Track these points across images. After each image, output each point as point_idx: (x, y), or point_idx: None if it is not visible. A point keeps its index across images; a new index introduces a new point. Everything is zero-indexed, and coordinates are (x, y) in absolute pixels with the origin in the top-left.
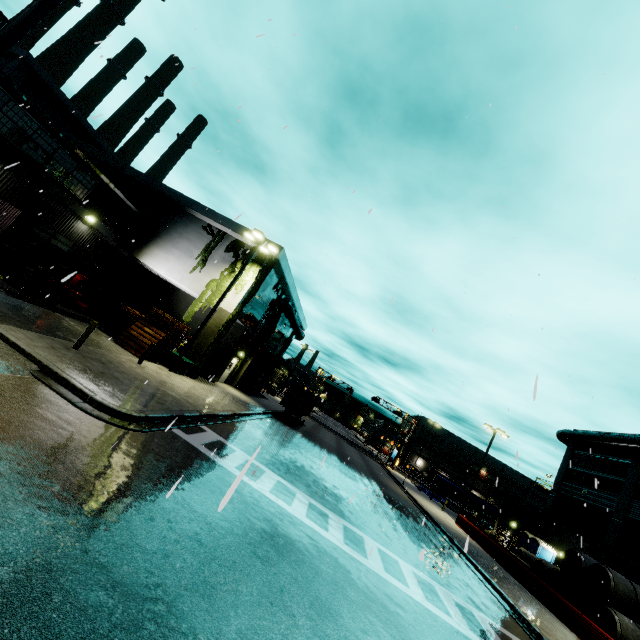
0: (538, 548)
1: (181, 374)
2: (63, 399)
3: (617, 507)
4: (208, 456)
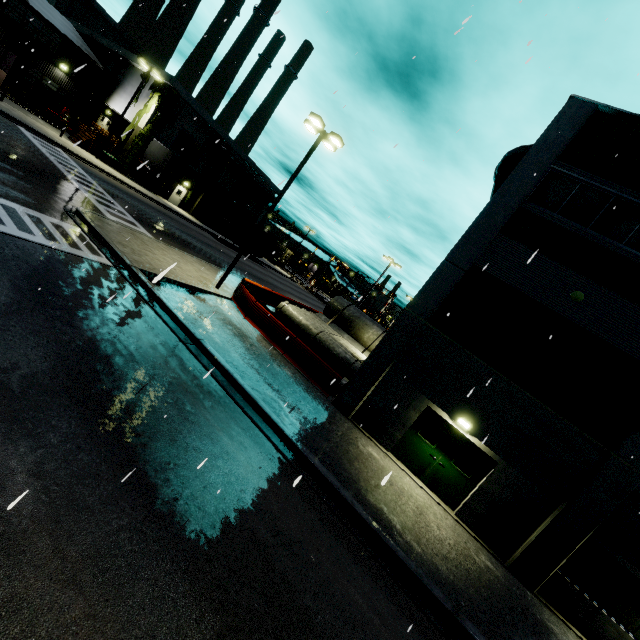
0: None
1: (109, 166)
2: None
3: None
4: (23, 132)
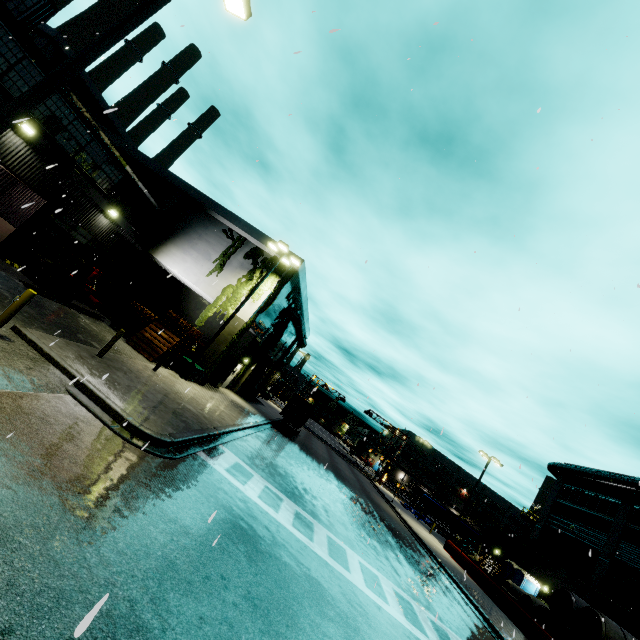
0: (523, 580)
1: (190, 381)
2: (100, 422)
3: (605, 546)
4: (234, 485)
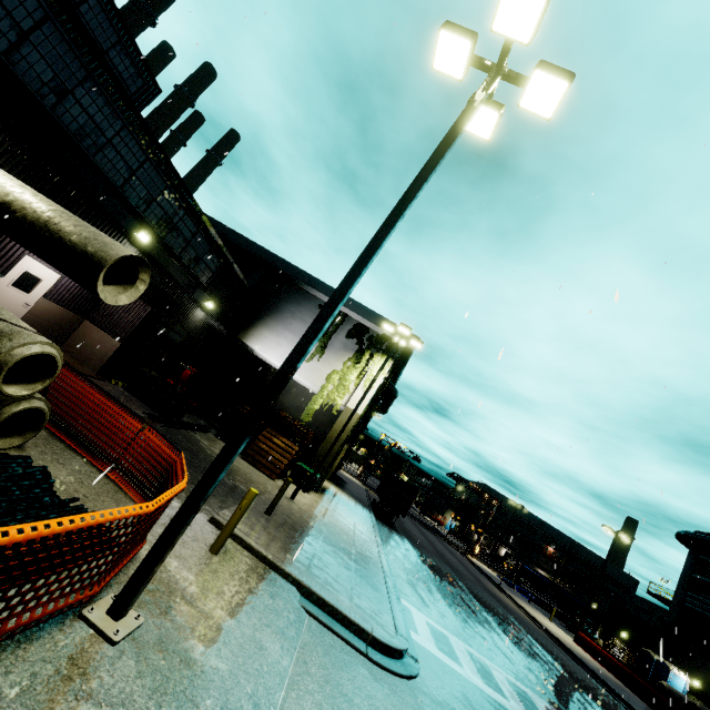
0: (669, 674)
1: (309, 491)
2: (353, 650)
3: None
4: (462, 675)
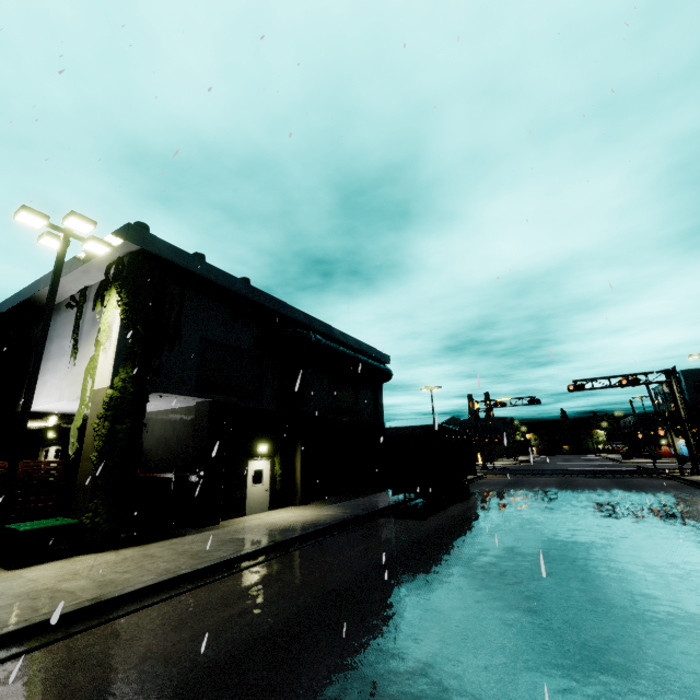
0: None
1: (45, 561)
2: None
3: None
4: None
